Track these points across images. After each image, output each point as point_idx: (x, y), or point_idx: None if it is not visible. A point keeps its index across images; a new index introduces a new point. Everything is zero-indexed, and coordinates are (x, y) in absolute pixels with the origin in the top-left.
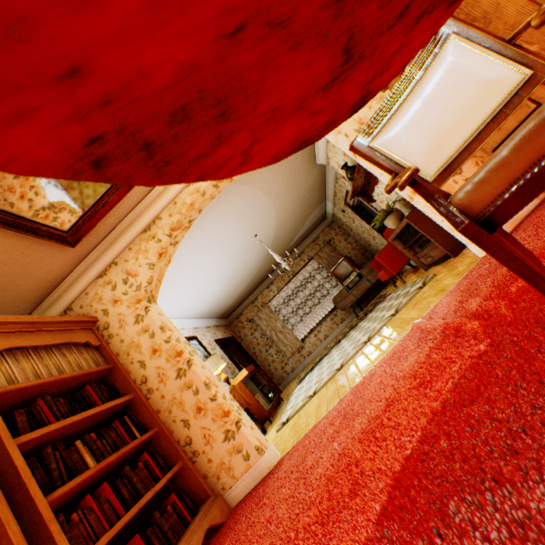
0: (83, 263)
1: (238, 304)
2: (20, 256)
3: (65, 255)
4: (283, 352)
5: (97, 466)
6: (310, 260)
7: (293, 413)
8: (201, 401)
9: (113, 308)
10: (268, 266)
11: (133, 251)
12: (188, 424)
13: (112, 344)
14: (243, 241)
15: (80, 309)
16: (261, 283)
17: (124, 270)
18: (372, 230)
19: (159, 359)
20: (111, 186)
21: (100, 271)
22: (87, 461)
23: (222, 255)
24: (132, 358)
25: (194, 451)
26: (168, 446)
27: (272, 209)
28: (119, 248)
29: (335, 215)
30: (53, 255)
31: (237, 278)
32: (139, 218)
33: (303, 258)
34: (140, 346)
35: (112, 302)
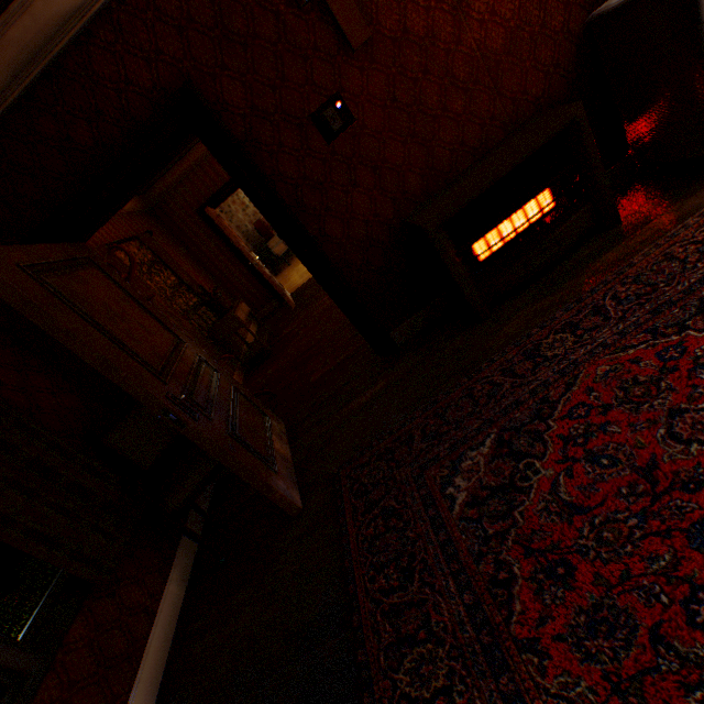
0: None
1: None
2: None
3: None
4: None
5: None
6: None
7: None
8: None
9: None
10: None
11: None
12: None
13: None
14: None
15: None
16: None
17: None
18: None
19: None
20: None
21: None
22: None
23: None
24: None
25: None
26: None
27: None
28: None
29: None
30: None
31: None
32: None
33: None
34: None
35: None
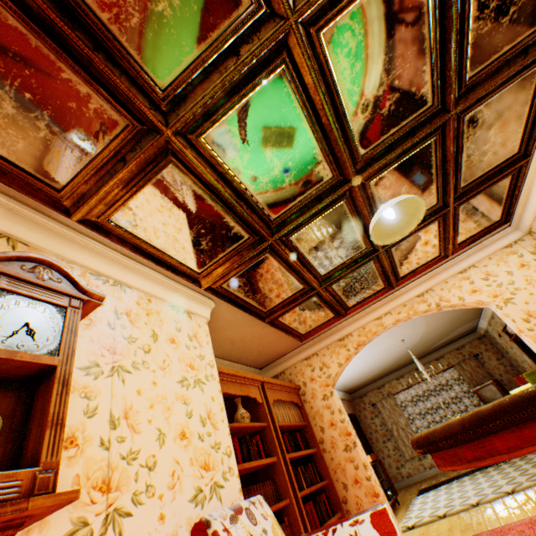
0: (298, 348)
1: (364, 384)
2: (279, 342)
3: (294, 343)
4: (400, 451)
5: (309, 488)
6: (449, 367)
7: (419, 523)
8: (358, 475)
9: (309, 383)
10: (402, 361)
11: (329, 350)
12: (346, 487)
13: (305, 406)
14: (391, 342)
15: (289, 375)
16: (390, 372)
17: (321, 360)
18: (534, 366)
19: (334, 431)
20: (334, 316)
21: (307, 356)
22: (303, 482)
23: (371, 350)
24: (315, 422)
25: (347, 509)
26: (332, 496)
27: (423, 324)
28: (321, 345)
29: (487, 332)
30: (289, 343)
31: (373, 366)
32: (338, 331)
33: (441, 362)
34: (323, 416)
35: (310, 379)
